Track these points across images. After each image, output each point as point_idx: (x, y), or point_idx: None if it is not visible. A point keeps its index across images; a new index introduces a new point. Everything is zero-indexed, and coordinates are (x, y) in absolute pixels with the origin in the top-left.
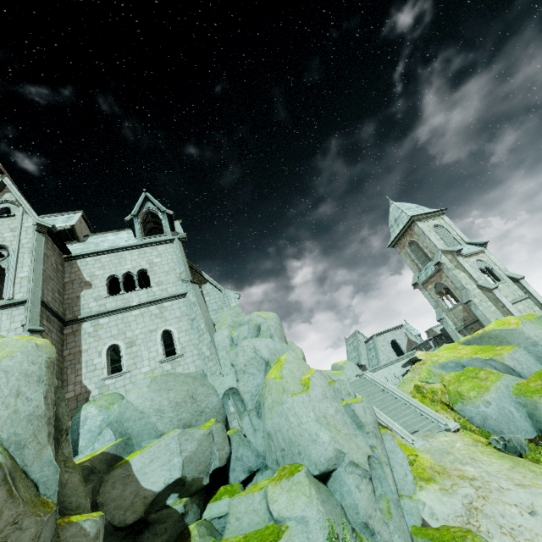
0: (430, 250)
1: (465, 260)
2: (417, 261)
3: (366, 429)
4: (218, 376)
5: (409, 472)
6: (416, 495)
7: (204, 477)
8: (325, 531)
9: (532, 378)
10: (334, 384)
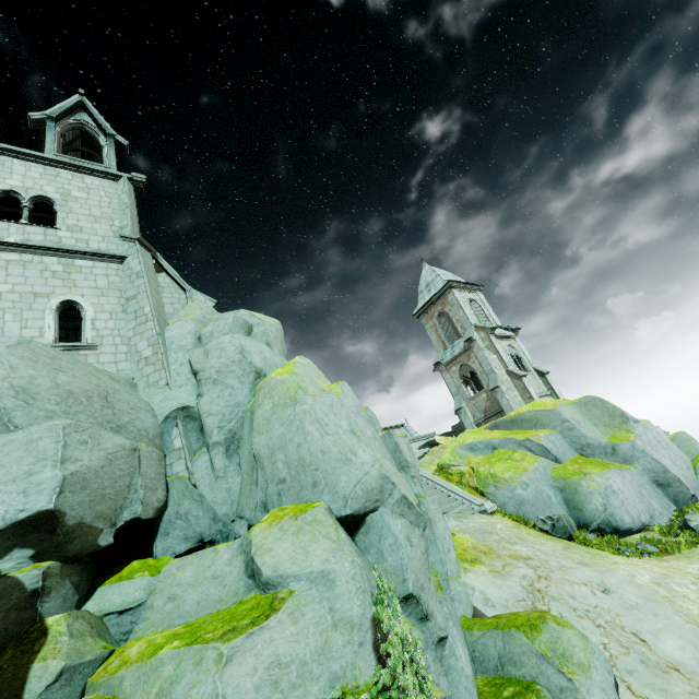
0: (462, 324)
1: (498, 341)
2: (444, 337)
3: (411, 471)
4: (160, 388)
5: (452, 547)
6: (461, 579)
7: (104, 529)
8: (365, 596)
9: (568, 463)
10: (366, 410)
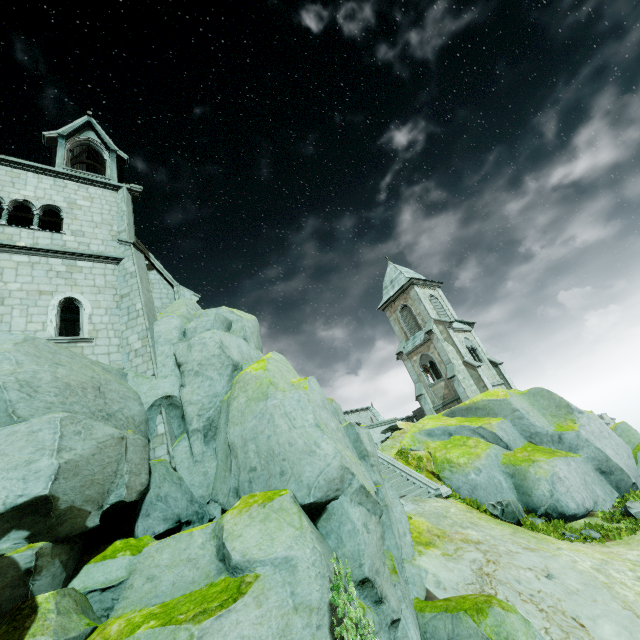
0: (423, 318)
1: (455, 334)
2: (406, 328)
3: (371, 460)
4: (147, 378)
5: (408, 531)
6: (415, 561)
7: (92, 512)
8: (323, 581)
9: (518, 450)
10: (331, 402)
